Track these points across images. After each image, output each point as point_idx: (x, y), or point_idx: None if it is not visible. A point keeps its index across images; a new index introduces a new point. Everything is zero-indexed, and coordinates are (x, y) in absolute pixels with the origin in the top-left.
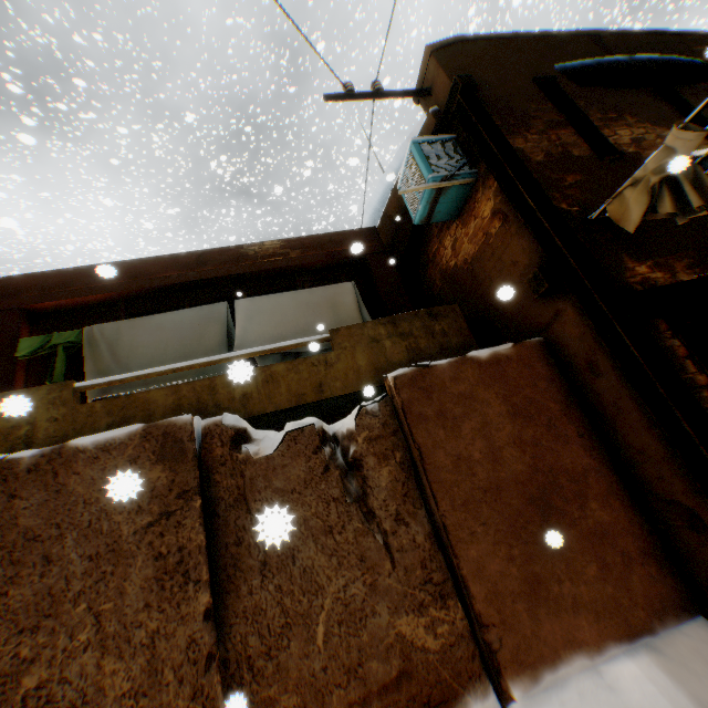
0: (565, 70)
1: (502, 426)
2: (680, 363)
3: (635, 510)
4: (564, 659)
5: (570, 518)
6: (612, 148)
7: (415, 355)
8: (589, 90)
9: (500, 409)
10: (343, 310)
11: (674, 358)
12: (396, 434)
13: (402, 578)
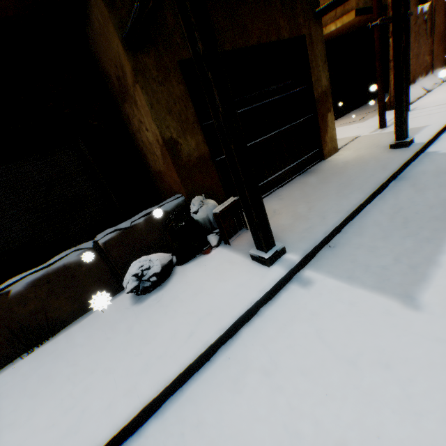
0: None
1: (441, 19)
2: None
3: (445, 46)
4: (436, 69)
5: (441, 45)
6: None
7: None
8: None
9: (441, 14)
10: None
11: None
12: (429, 16)
13: (426, 50)
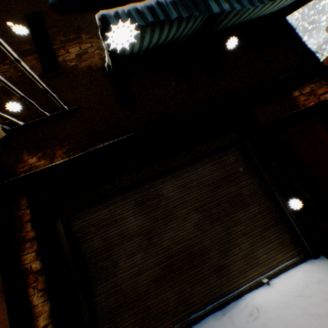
0: (56, 2)
1: None
2: (24, 226)
3: None
4: None
5: None
6: (58, 65)
7: None
8: (67, 16)
9: None
10: None
11: (21, 223)
12: None
13: None
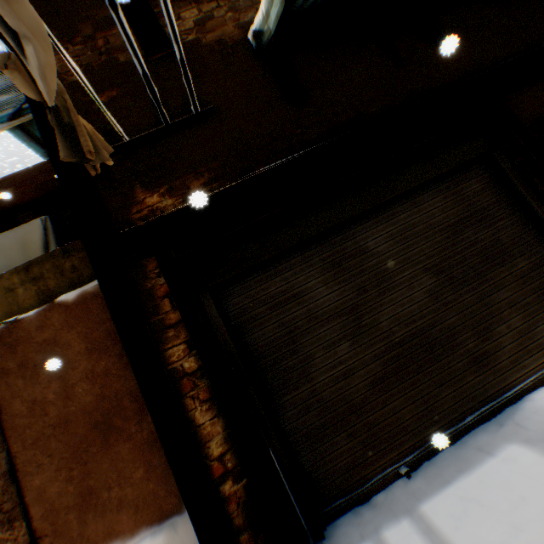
0: None
1: (79, 364)
2: (158, 304)
3: None
4: None
5: (128, 433)
6: (166, 42)
7: (47, 297)
8: None
9: (80, 348)
10: (33, 248)
11: (152, 301)
12: None
13: None
